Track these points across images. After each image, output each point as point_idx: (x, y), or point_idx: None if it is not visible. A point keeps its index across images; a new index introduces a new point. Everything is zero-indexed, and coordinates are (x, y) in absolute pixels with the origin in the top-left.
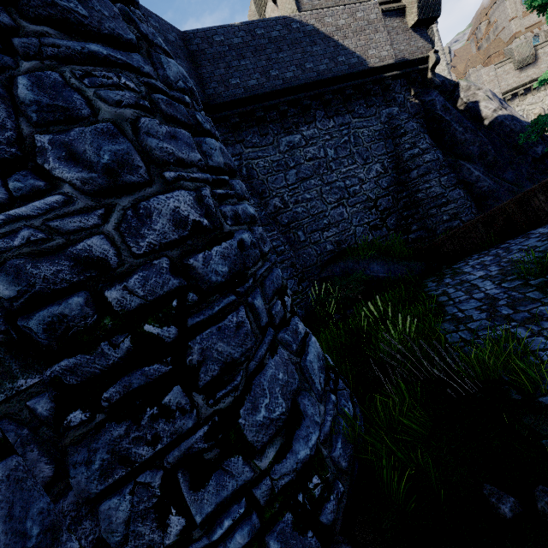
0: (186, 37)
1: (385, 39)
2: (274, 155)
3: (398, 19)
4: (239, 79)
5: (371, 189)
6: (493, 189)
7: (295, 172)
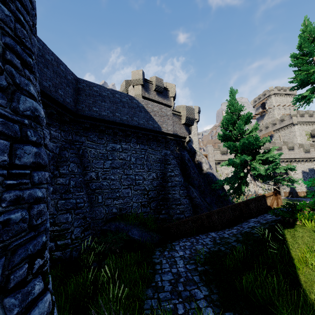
0: (79, 80)
1: (171, 123)
2: (102, 150)
3: (178, 119)
4: (98, 109)
5: (147, 184)
6: (200, 204)
7: (111, 162)
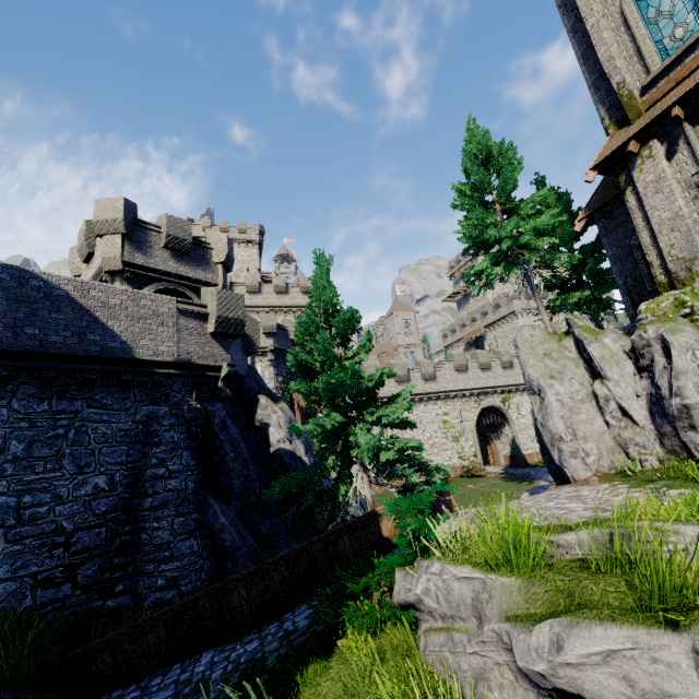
0: None
1: (172, 335)
2: None
3: (198, 321)
4: None
5: (71, 514)
6: (236, 546)
7: None
